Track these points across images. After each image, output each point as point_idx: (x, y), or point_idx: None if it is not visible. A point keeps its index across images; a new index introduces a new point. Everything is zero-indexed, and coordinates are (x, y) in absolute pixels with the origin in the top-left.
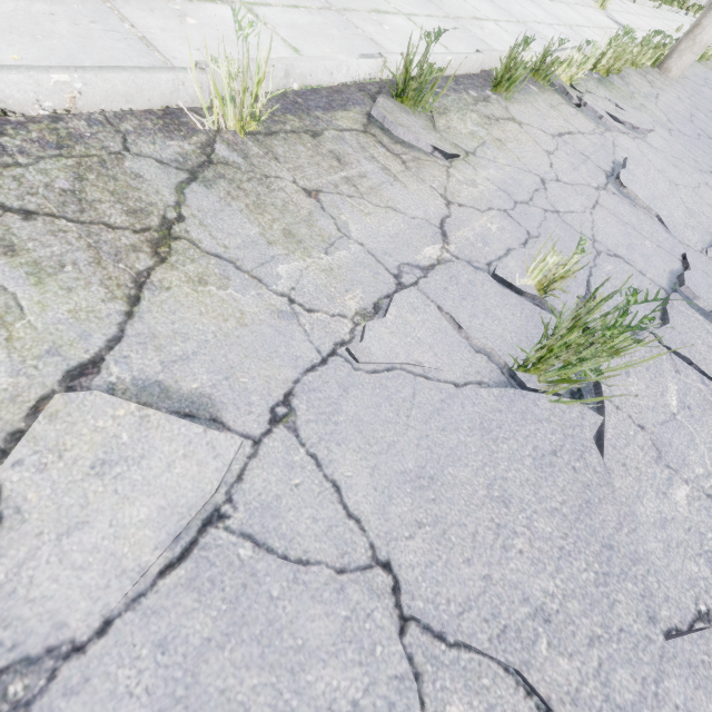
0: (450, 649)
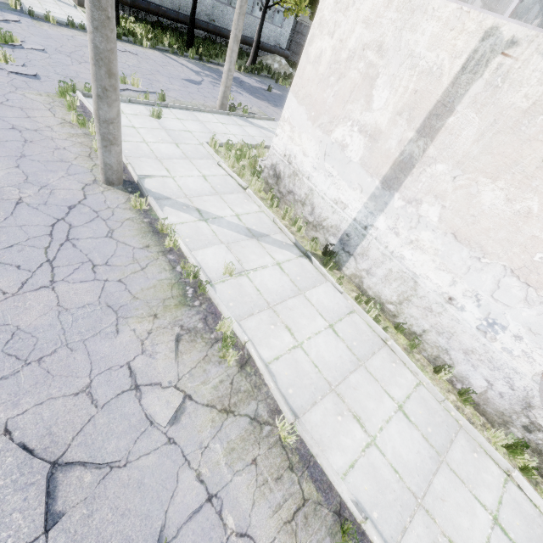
0: (100, 480)
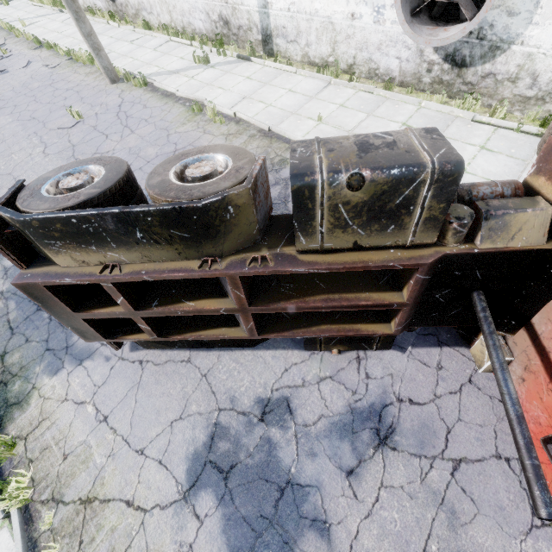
0: None
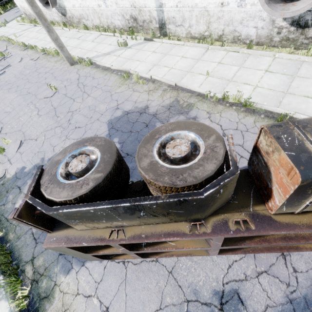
0: None
